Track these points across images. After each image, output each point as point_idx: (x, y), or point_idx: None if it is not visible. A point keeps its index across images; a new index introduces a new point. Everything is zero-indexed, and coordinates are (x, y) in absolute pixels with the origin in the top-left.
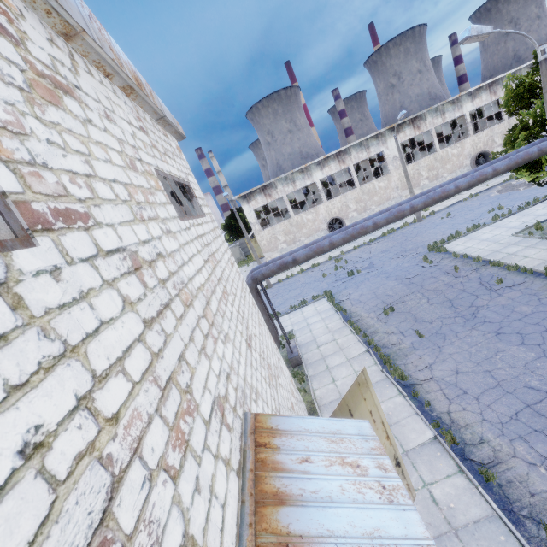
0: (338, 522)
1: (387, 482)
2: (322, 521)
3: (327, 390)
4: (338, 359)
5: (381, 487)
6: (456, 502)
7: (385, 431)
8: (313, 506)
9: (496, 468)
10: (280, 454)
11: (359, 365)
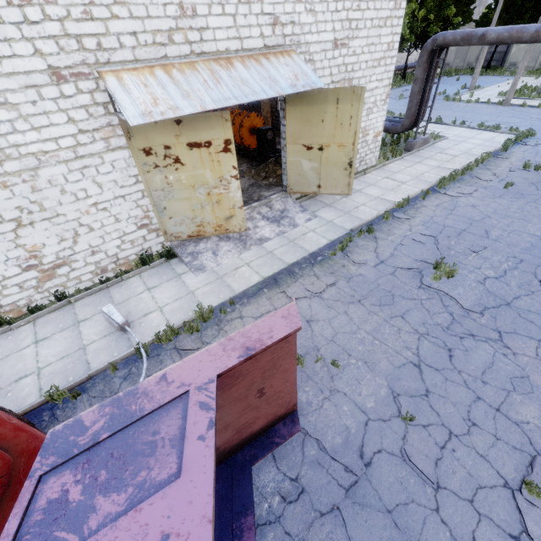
0: (273, 72)
1: (298, 87)
2: (270, 69)
3: (397, 167)
4: (433, 163)
5: (295, 85)
6: (362, 212)
7: (354, 138)
8: (272, 67)
9: (395, 221)
10: (283, 58)
11: (436, 171)
